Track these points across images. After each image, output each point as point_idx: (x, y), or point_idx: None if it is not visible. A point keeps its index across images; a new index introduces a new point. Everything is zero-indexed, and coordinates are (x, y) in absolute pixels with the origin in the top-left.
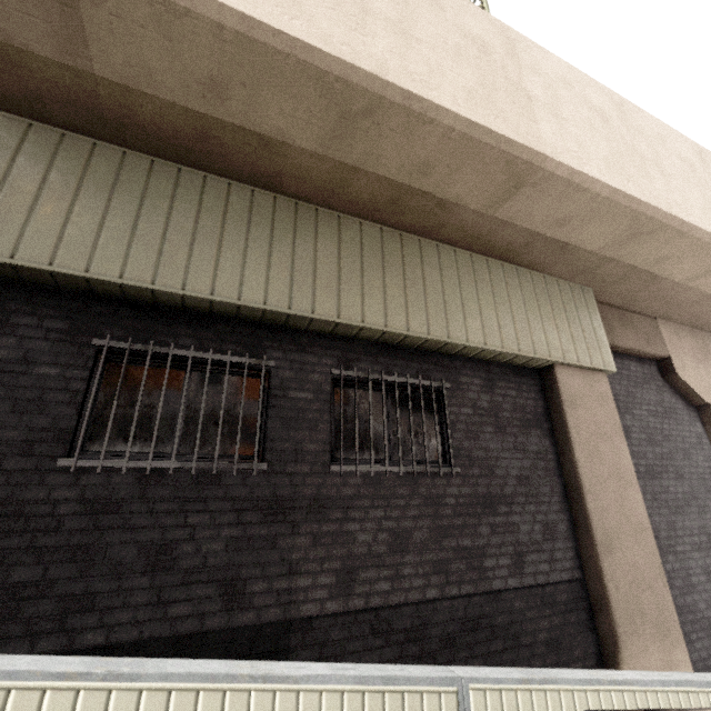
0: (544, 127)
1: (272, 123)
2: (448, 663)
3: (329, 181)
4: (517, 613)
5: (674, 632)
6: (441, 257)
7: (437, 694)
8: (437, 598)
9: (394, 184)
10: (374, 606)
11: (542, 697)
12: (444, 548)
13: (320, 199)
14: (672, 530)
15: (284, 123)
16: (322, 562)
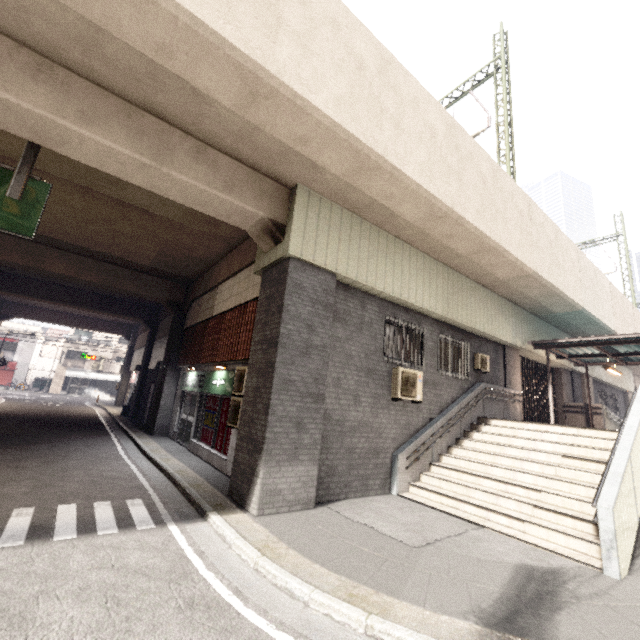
0: None
1: None
2: None
3: None
4: None
5: None
6: (619, 367)
7: None
8: None
9: None
10: None
11: None
12: None
13: None
14: None
15: None
16: None
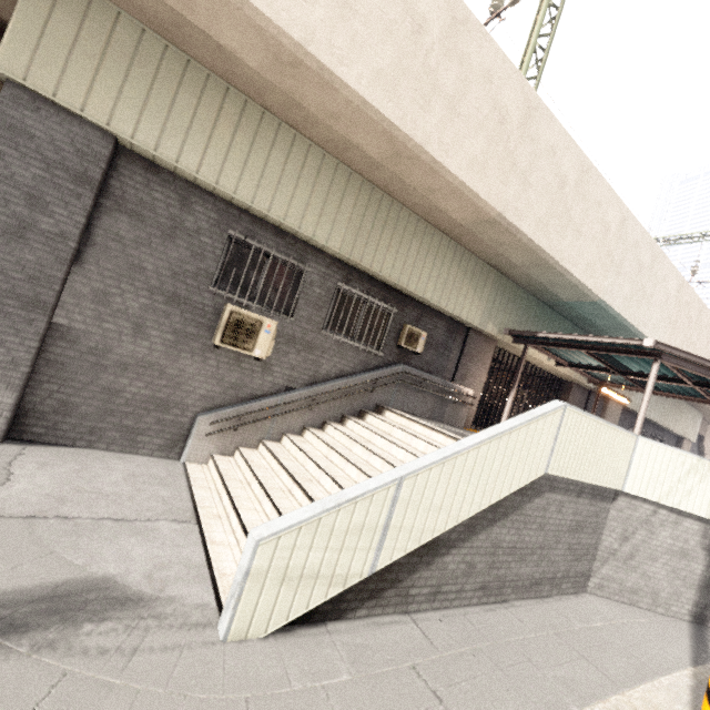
0: None
1: None
2: None
3: None
4: None
5: None
6: (681, 405)
7: None
8: None
9: None
10: None
11: None
12: None
13: None
14: None
15: None
16: None
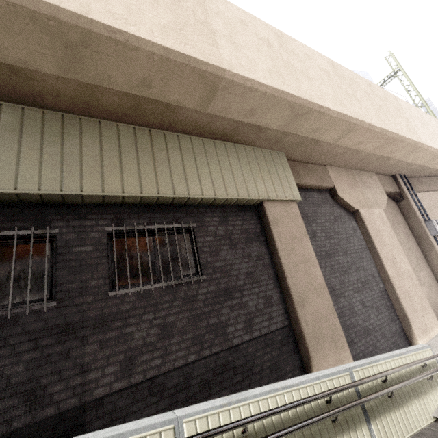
0: (224, 50)
1: (13, 55)
2: (205, 398)
3: (81, 97)
4: (250, 355)
5: (342, 342)
6: (181, 142)
7: (158, 434)
8: (195, 360)
9: (130, 96)
10: (151, 376)
11: (237, 411)
12: (199, 327)
13: (80, 110)
14: (342, 284)
15: (23, 54)
16: (108, 358)
